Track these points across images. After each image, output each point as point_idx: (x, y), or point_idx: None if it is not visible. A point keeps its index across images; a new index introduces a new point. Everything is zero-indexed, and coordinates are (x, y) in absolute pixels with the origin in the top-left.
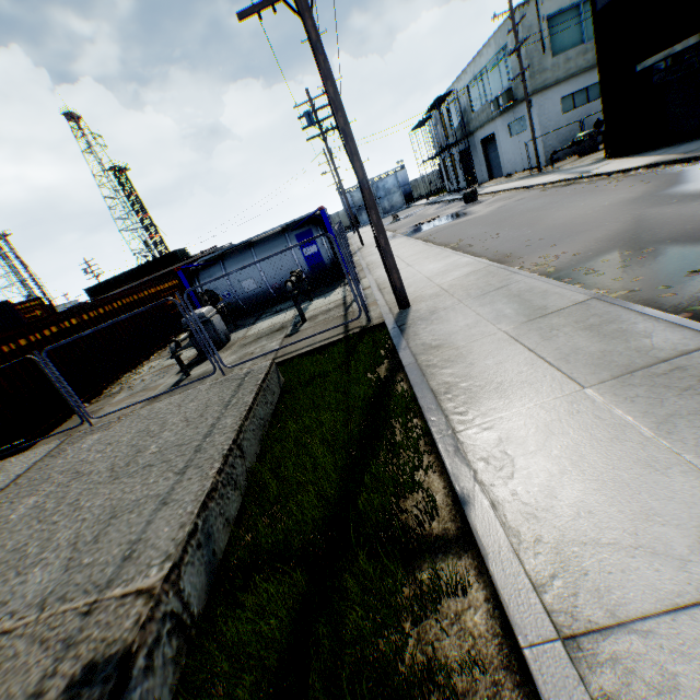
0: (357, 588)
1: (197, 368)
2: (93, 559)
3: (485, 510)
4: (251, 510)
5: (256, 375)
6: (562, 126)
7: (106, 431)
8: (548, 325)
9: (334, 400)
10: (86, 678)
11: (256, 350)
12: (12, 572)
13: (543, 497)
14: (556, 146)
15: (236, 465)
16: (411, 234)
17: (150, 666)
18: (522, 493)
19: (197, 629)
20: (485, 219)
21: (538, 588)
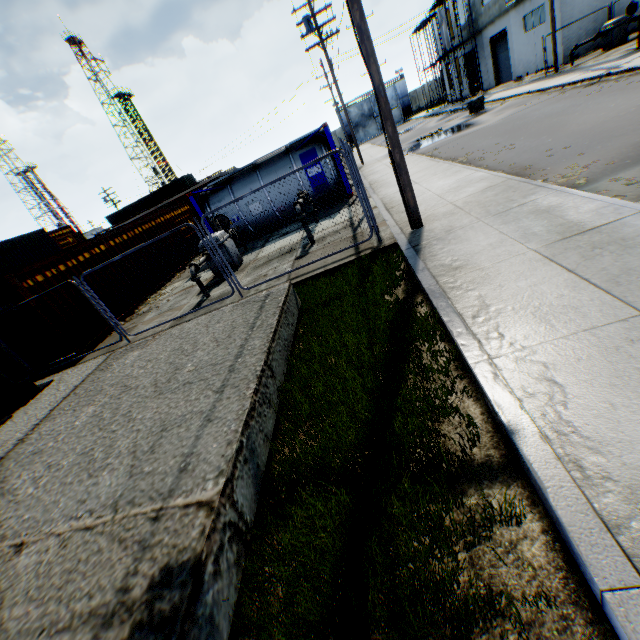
0: (404, 511)
1: (215, 289)
2: (152, 468)
3: (536, 441)
4: (285, 426)
5: (276, 298)
6: (587, 14)
7: (144, 349)
8: (588, 243)
9: (354, 322)
10: (165, 581)
11: (269, 272)
12: (84, 474)
13: (605, 431)
14: (577, 39)
15: (269, 385)
16: (413, 150)
17: (217, 571)
18: (579, 426)
19: (251, 534)
20: (494, 129)
21: (612, 530)
